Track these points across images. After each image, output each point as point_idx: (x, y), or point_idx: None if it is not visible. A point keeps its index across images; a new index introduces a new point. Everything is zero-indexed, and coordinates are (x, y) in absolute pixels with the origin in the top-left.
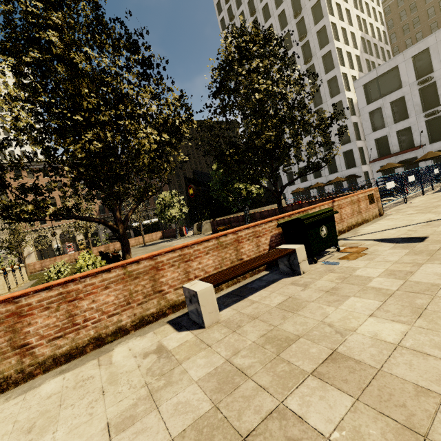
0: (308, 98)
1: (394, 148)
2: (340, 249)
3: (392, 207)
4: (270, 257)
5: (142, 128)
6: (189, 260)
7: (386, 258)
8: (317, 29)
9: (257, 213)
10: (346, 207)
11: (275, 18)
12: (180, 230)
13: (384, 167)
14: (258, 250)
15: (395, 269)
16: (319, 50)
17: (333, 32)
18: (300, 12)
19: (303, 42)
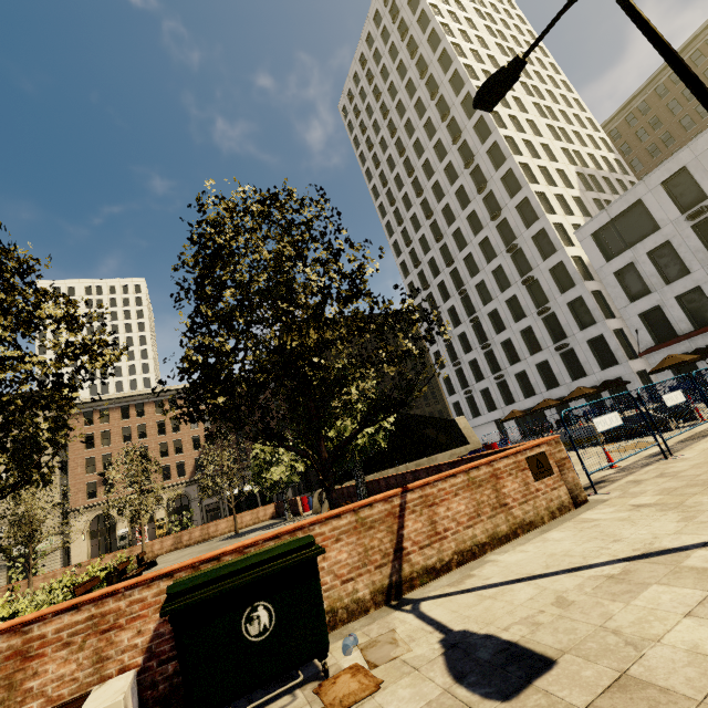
0: (508, 265)
1: (681, 325)
2: (328, 673)
3: (632, 471)
4: None
5: None
6: None
7: None
8: (500, 175)
9: (381, 481)
10: (454, 497)
11: (441, 173)
12: (295, 503)
13: (661, 363)
14: (96, 674)
15: None
16: (509, 200)
17: (526, 173)
18: (472, 160)
19: (484, 194)
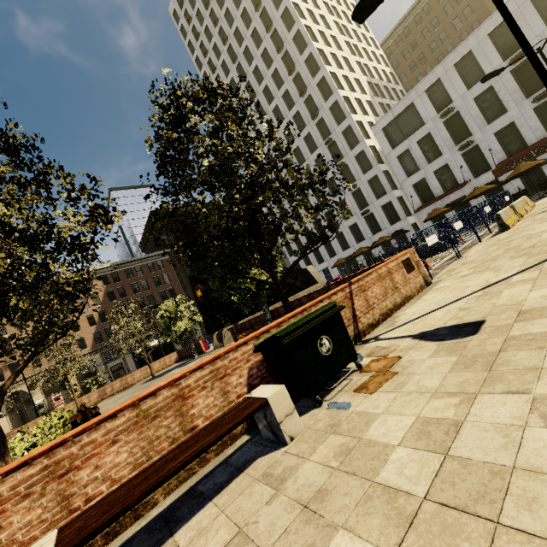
0: (326, 155)
1: (437, 191)
2: (361, 366)
3: (444, 268)
4: (217, 430)
5: (6, 242)
6: (69, 471)
7: (421, 383)
8: (316, 81)
9: (280, 308)
10: (373, 286)
11: (269, 79)
12: (198, 346)
13: (430, 214)
14: (226, 401)
15: (431, 415)
16: (324, 102)
17: (335, 81)
18: (294, 68)
19: (305, 97)
